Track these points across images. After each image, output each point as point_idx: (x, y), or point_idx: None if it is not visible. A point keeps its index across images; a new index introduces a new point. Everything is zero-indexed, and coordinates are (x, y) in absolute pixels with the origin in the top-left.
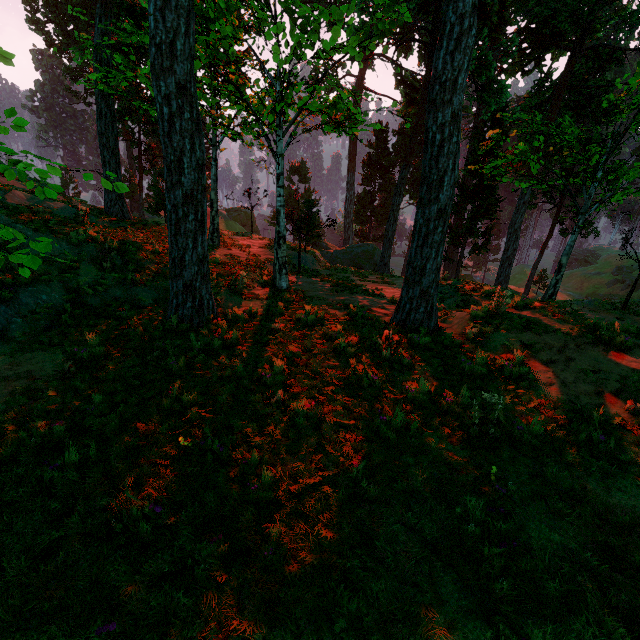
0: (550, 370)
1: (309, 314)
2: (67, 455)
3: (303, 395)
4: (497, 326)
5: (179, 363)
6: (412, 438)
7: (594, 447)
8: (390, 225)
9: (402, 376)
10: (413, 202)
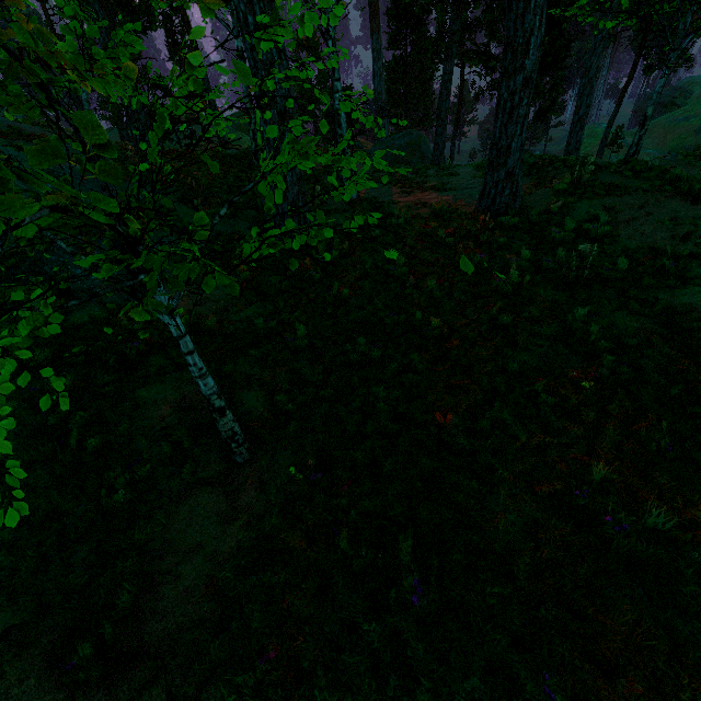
0: (631, 226)
1: (397, 217)
2: (298, 332)
3: (428, 279)
4: (580, 196)
5: (319, 272)
6: (524, 291)
7: (665, 273)
8: (442, 102)
9: (501, 253)
10: (457, 62)
